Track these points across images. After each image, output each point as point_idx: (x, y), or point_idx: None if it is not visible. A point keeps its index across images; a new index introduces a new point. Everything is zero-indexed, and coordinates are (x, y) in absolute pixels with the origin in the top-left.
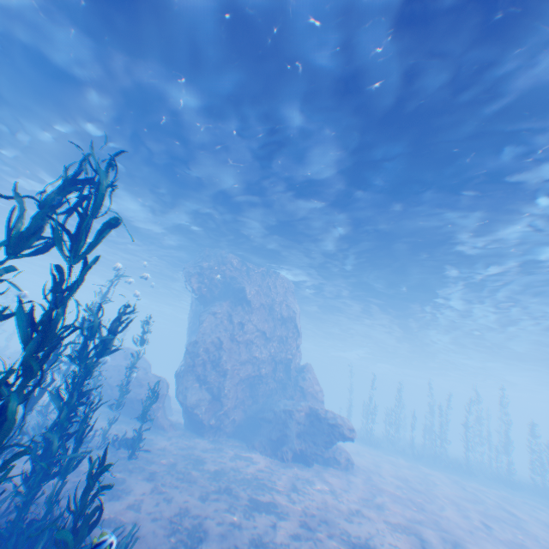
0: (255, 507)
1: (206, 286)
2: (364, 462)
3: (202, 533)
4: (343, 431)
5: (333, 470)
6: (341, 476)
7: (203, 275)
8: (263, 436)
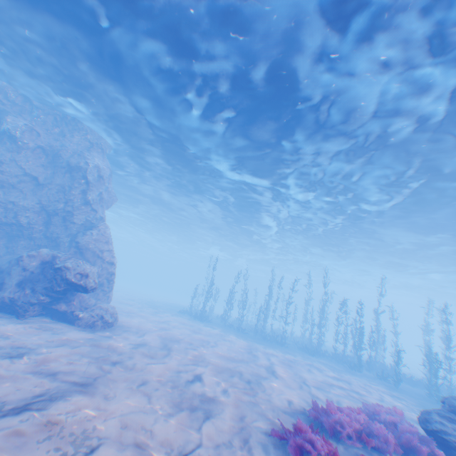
0: None
1: None
2: (147, 326)
3: None
4: (68, 277)
5: (59, 324)
6: (55, 329)
7: None
8: None
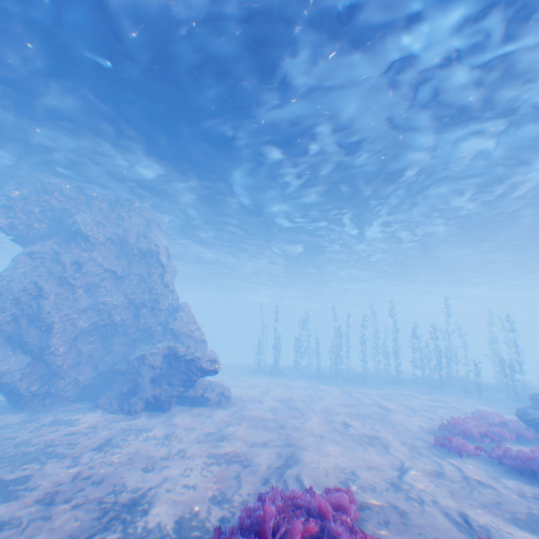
0: None
1: (24, 224)
2: (252, 393)
3: None
4: (203, 365)
5: (198, 409)
6: (203, 414)
7: (15, 209)
8: (114, 391)
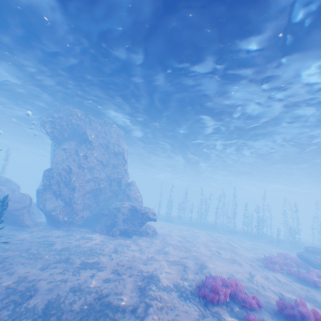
0: (83, 267)
1: (59, 132)
2: (163, 231)
3: (33, 292)
4: (150, 216)
5: (144, 237)
6: (148, 240)
7: (56, 124)
8: (102, 224)
